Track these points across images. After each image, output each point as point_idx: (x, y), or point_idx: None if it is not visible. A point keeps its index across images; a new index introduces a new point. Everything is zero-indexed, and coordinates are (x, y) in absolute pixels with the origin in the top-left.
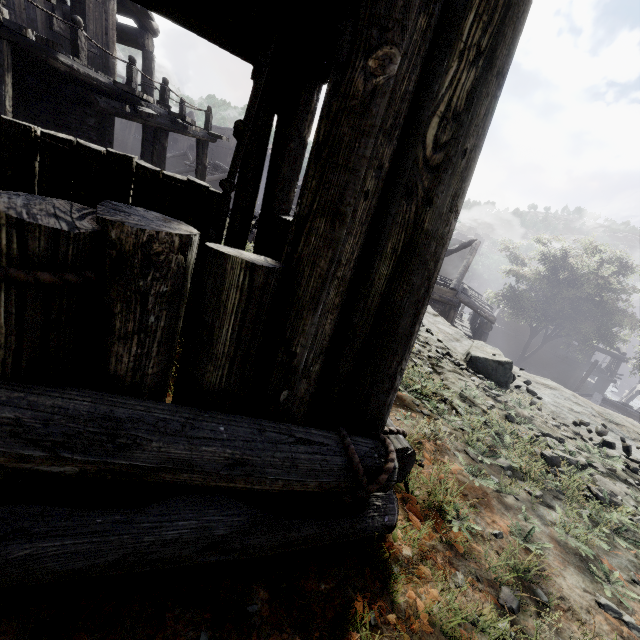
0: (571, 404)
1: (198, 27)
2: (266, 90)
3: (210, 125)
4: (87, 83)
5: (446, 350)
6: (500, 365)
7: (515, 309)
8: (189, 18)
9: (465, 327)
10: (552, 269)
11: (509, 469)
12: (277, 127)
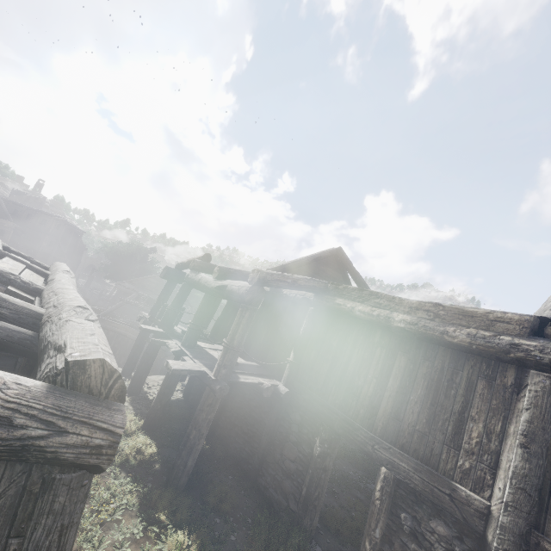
0: None
1: None
2: None
3: None
4: None
5: None
6: None
7: None
8: None
9: None
10: None
11: None
12: None
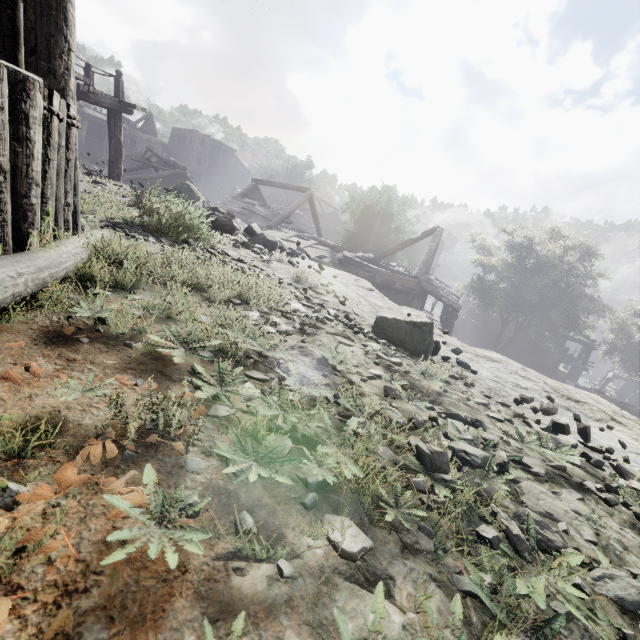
0: (517, 378)
1: None
2: None
3: (122, 93)
4: None
5: (350, 314)
6: (416, 328)
7: (485, 300)
8: None
9: (435, 320)
10: (519, 258)
11: (321, 487)
12: None
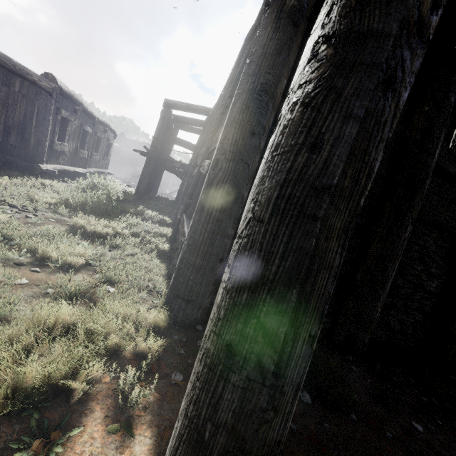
0: None
1: None
2: None
3: None
4: None
5: None
6: None
7: None
8: None
9: None
10: None
11: None
12: None
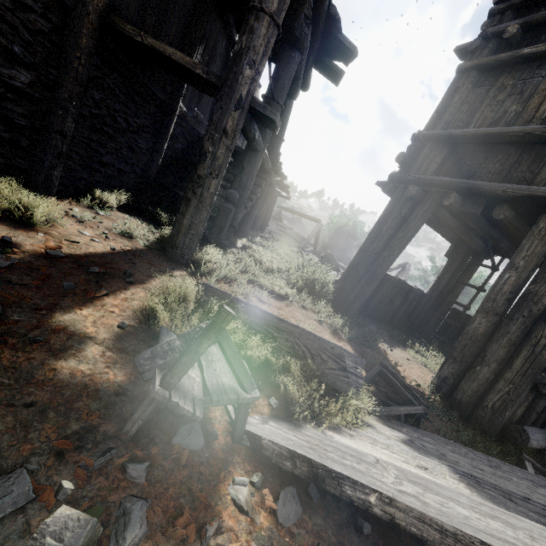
0: None
1: (444, 234)
2: (461, 258)
3: None
4: (271, 184)
5: None
6: None
7: None
8: (443, 231)
9: None
10: None
11: None
12: (456, 269)
